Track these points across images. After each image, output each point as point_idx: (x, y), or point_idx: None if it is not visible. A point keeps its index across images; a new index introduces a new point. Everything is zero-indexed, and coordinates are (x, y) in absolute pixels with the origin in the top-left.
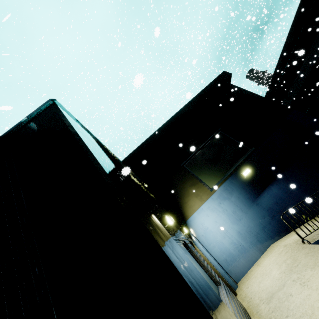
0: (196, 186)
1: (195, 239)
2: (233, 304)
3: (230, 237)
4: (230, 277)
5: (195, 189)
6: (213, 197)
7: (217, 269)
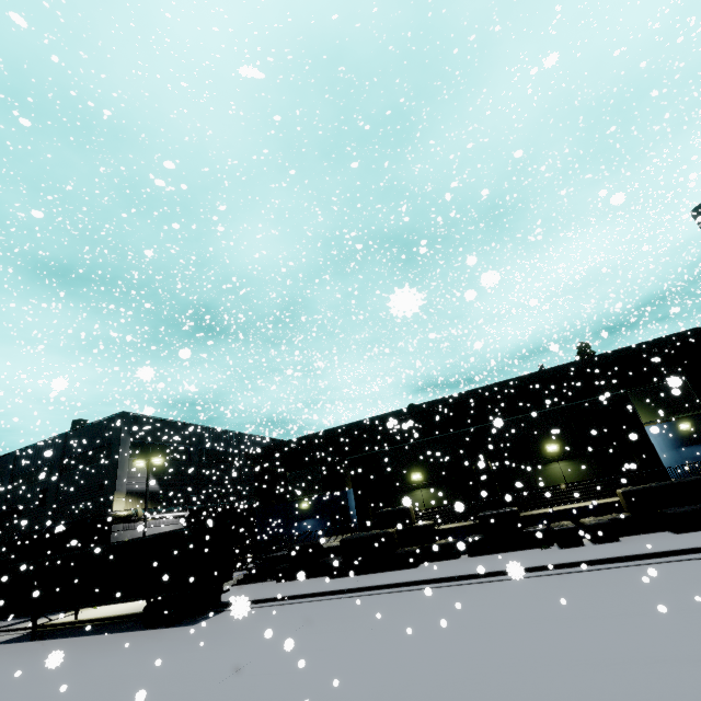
0: None
1: None
2: None
3: None
4: None
5: None
6: None
7: None
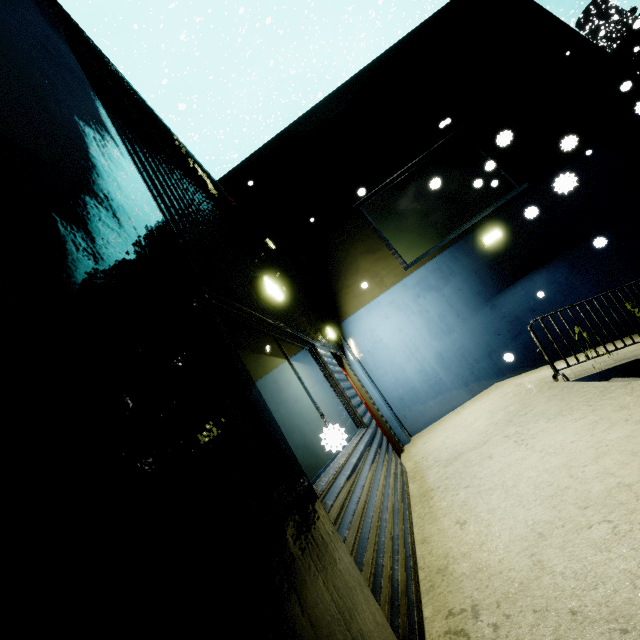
0: (376, 256)
1: (350, 356)
2: (371, 456)
3: (420, 361)
4: (400, 426)
5: (372, 262)
6: (406, 282)
7: (380, 411)
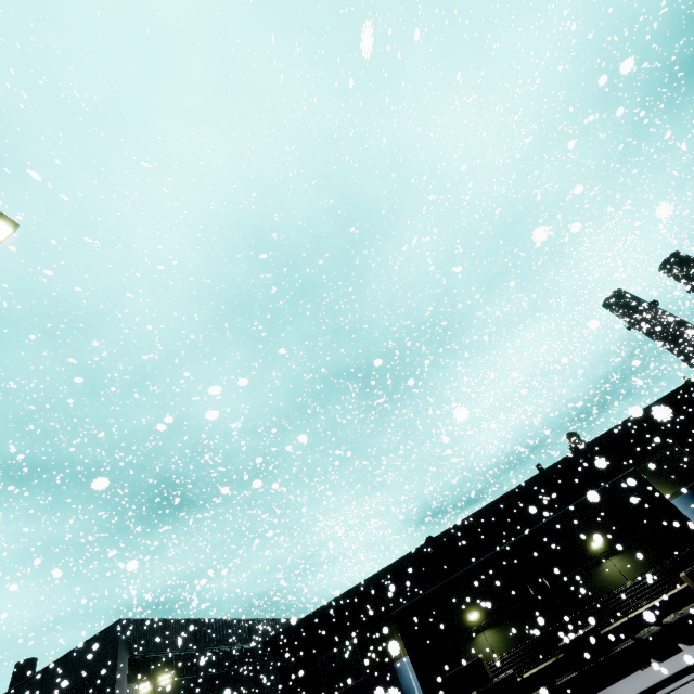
0: None
1: None
2: None
3: None
4: None
5: None
6: None
7: None
